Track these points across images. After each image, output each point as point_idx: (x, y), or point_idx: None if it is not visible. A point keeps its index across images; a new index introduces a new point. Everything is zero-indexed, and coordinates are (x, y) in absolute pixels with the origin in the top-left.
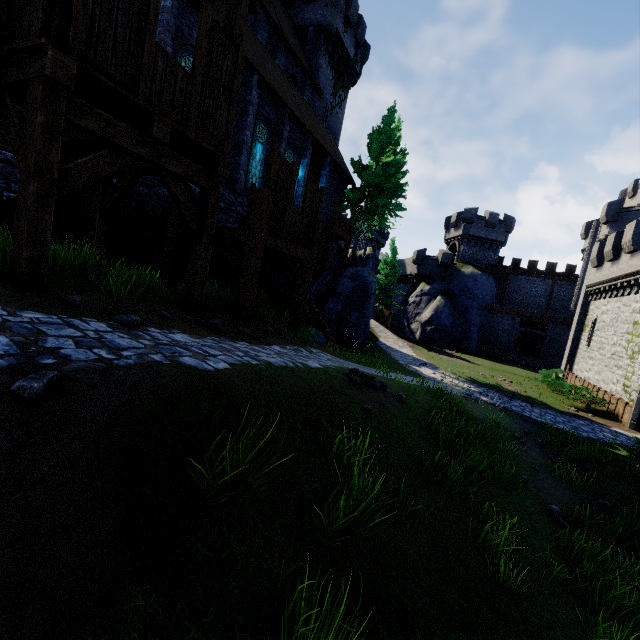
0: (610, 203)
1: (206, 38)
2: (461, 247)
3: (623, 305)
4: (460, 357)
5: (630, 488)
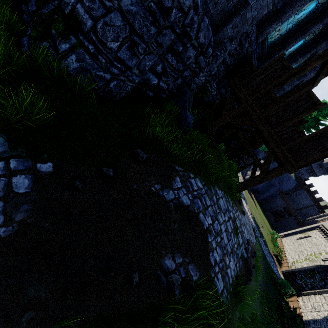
0: None
1: None
2: None
3: (324, 245)
4: (254, 200)
5: (272, 289)
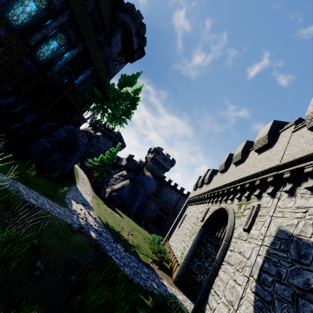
0: (209, 169)
1: None
2: (150, 162)
3: (197, 209)
4: (119, 214)
5: None
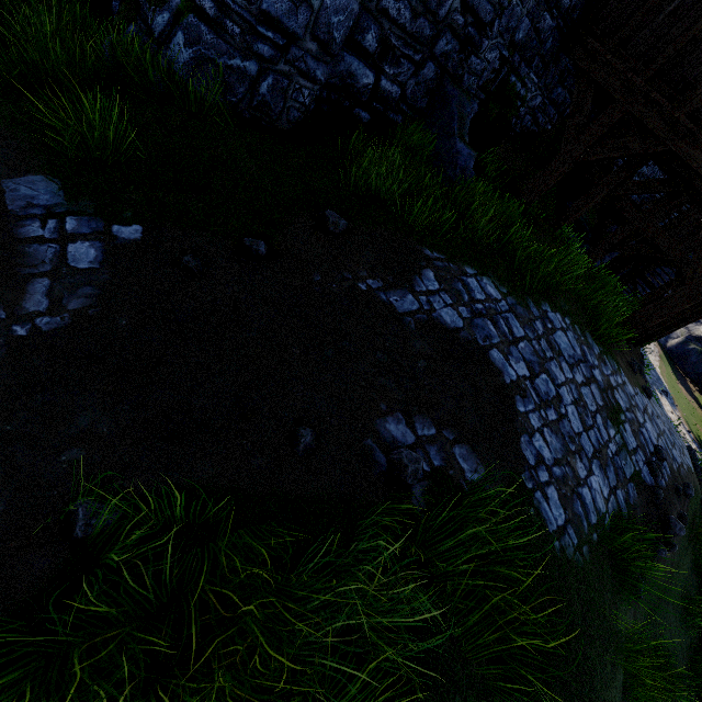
0: None
1: None
2: None
3: None
4: (698, 401)
5: None
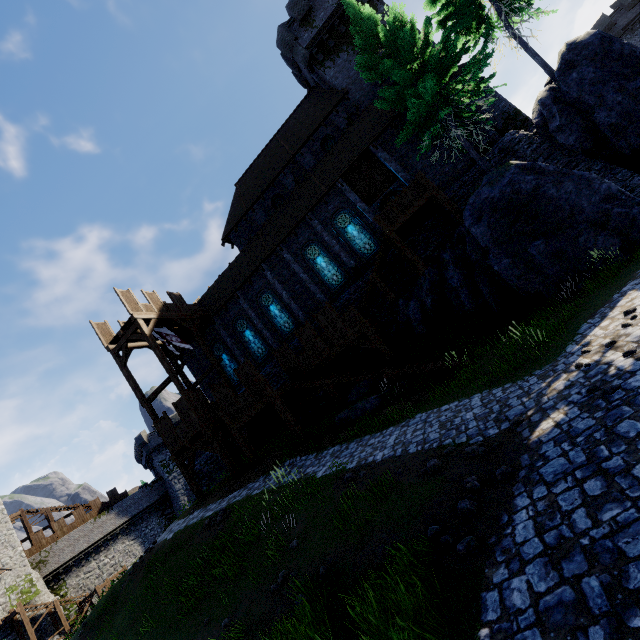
0: None
1: (177, 409)
2: None
3: None
4: None
5: None
